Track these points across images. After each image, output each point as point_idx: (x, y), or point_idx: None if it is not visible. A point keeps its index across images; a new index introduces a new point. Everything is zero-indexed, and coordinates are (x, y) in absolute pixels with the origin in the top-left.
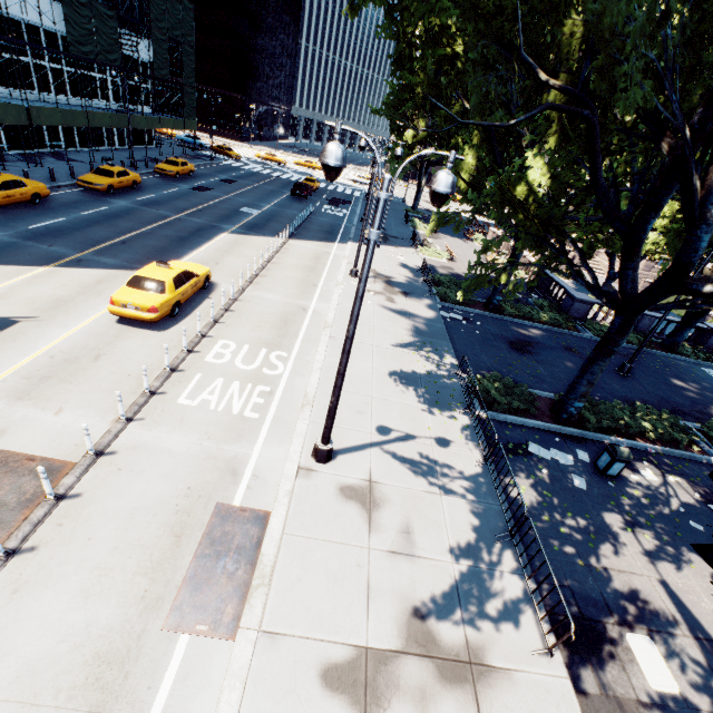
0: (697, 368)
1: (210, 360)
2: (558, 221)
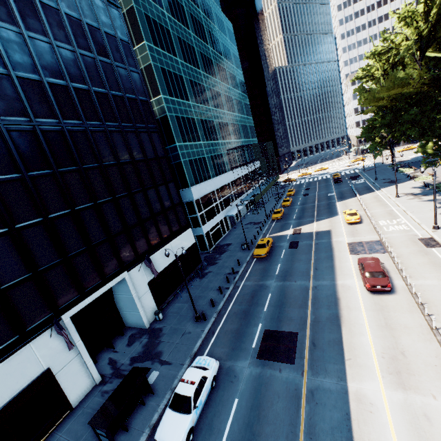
0: None
1: (382, 224)
2: None
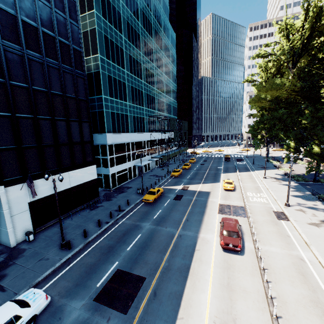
0: None
1: (249, 195)
2: None
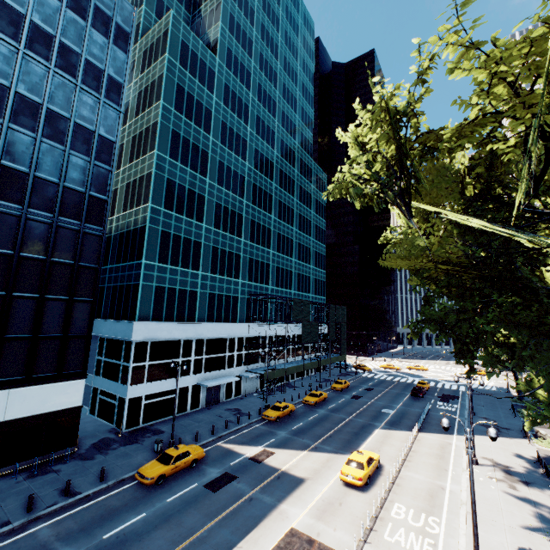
0: None
1: (393, 515)
2: None
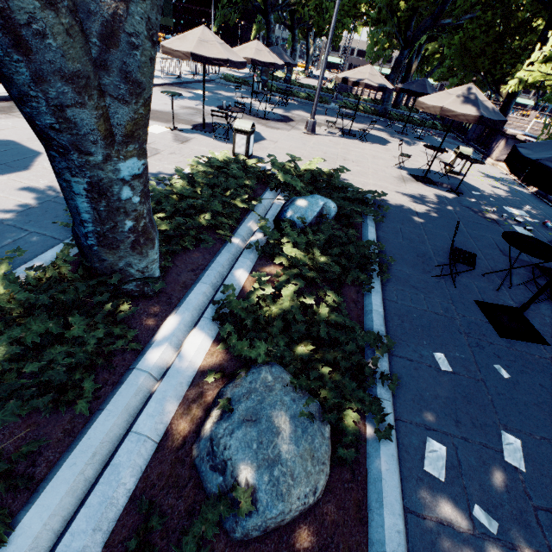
0: (401, 112)
1: None
2: None
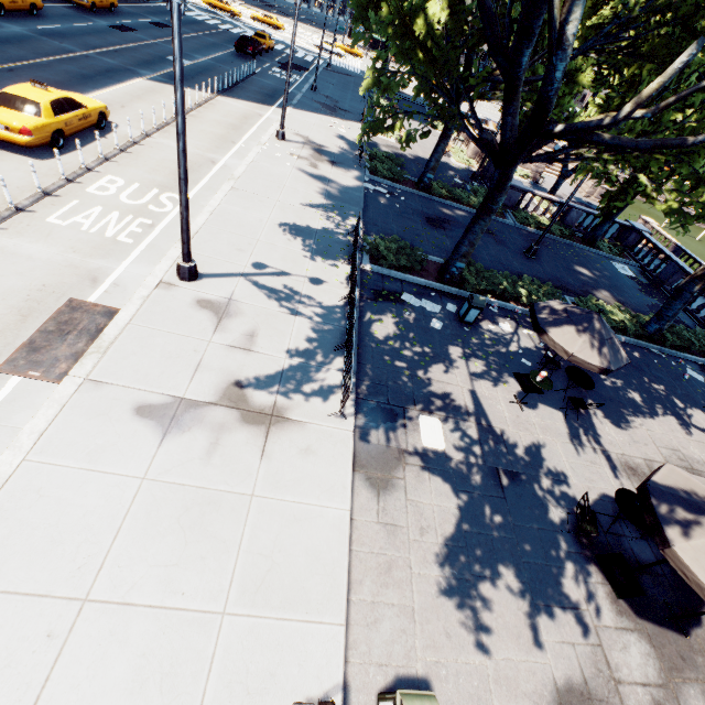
0: (607, 261)
1: (91, 191)
2: (453, 58)
